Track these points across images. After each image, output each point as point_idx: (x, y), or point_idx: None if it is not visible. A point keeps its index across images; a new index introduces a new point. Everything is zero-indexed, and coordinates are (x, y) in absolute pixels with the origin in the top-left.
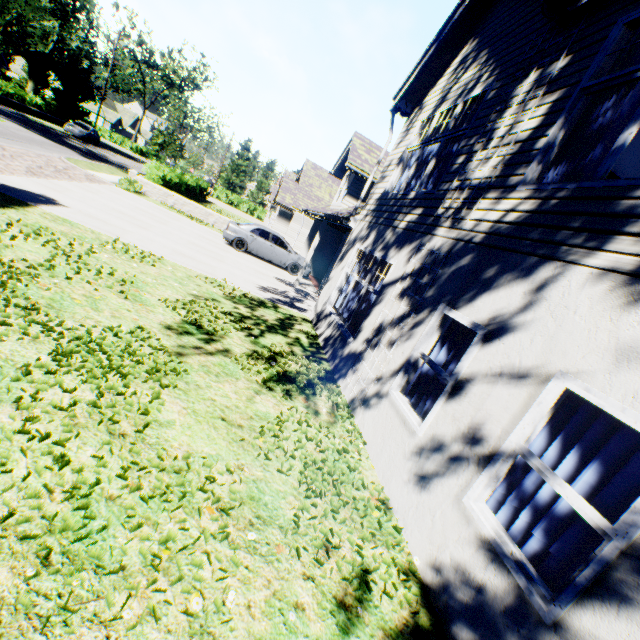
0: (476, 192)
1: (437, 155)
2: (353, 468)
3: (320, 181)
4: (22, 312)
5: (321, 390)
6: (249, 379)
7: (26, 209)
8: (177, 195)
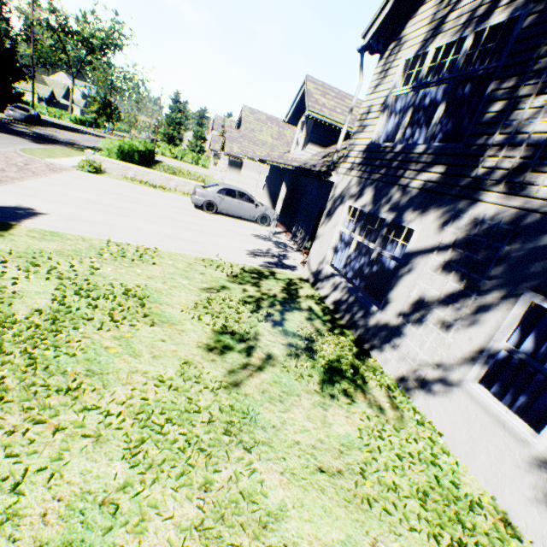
0: (543, 150)
1: (446, 100)
2: (457, 483)
3: (260, 124)
4: (66, 397)
5: (368, 374)
6: (307, 390)
7: (11, 232)
8: (135, 166)
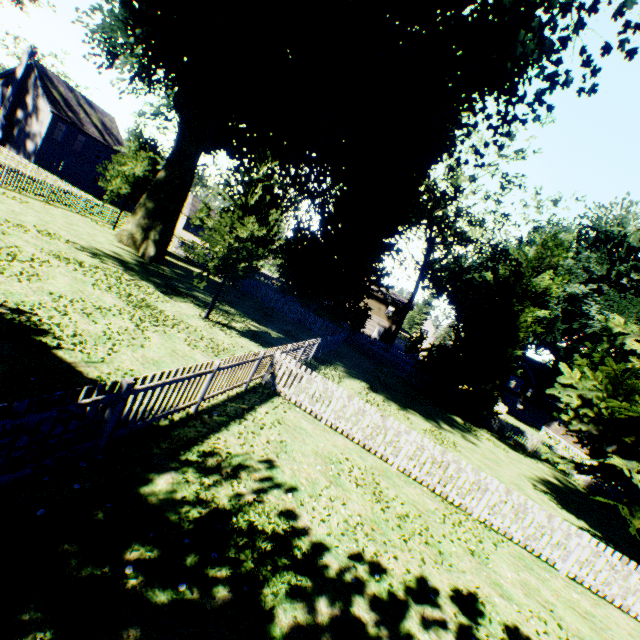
0: None
1: None
2: None
3: None
4: None
5: None
6: None
7: None
8: None
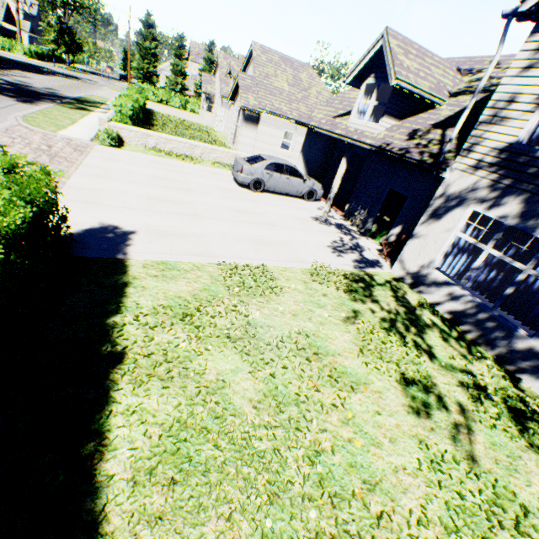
0: None
1: None
2: None
3: (273, 67)
4: (381, 530)
5: None
6: (519, 447)
7: (131, 274)
8: (156, 133)
